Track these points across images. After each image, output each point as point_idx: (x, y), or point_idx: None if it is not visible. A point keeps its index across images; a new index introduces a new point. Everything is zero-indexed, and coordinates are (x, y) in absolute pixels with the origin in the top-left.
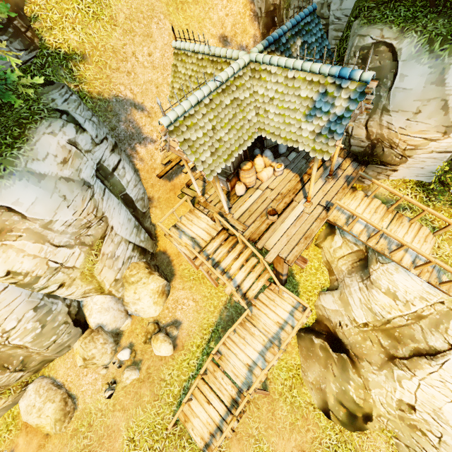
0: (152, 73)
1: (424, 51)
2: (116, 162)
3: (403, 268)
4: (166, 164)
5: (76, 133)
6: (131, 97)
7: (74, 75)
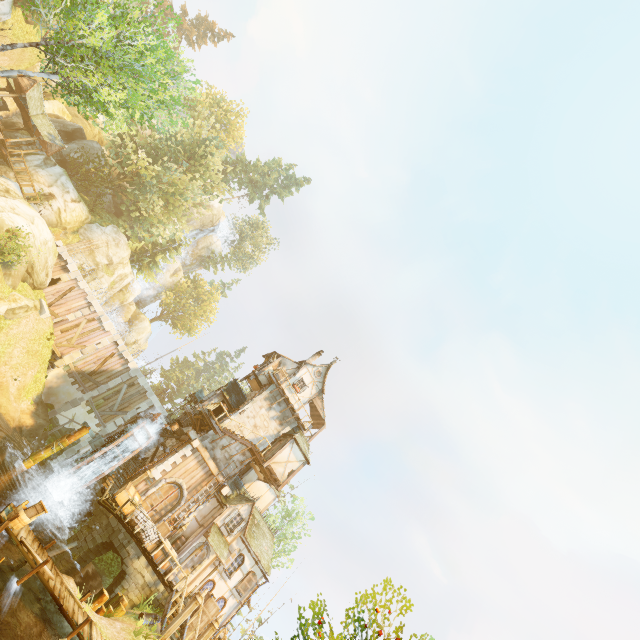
0: None
1: (63, 170)
2: None
3: (15, 184)
4: None
5: None
6: None
7: None
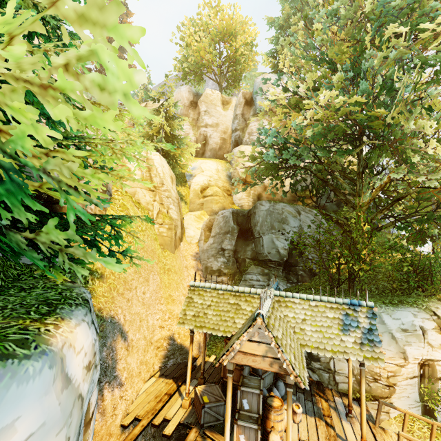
0: (141, 307)
1: None
2: (95, 402)
3: None
4: (124, 428)
5: (97, 335)
6: (122, 322)
7: (88, 286)
